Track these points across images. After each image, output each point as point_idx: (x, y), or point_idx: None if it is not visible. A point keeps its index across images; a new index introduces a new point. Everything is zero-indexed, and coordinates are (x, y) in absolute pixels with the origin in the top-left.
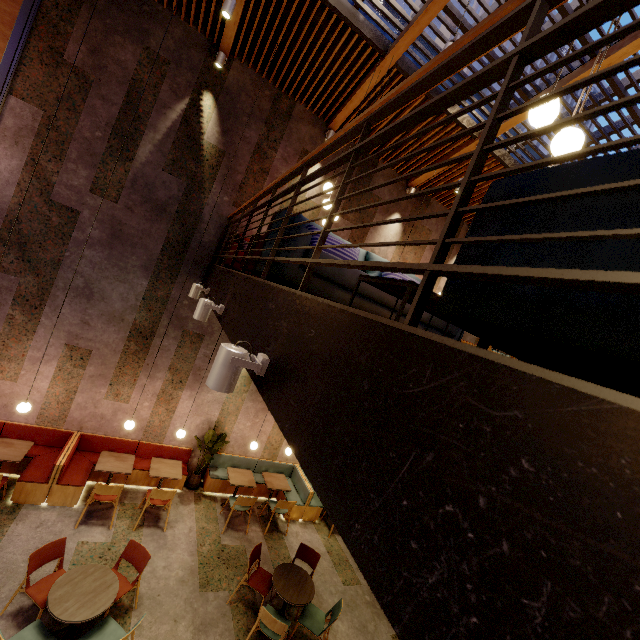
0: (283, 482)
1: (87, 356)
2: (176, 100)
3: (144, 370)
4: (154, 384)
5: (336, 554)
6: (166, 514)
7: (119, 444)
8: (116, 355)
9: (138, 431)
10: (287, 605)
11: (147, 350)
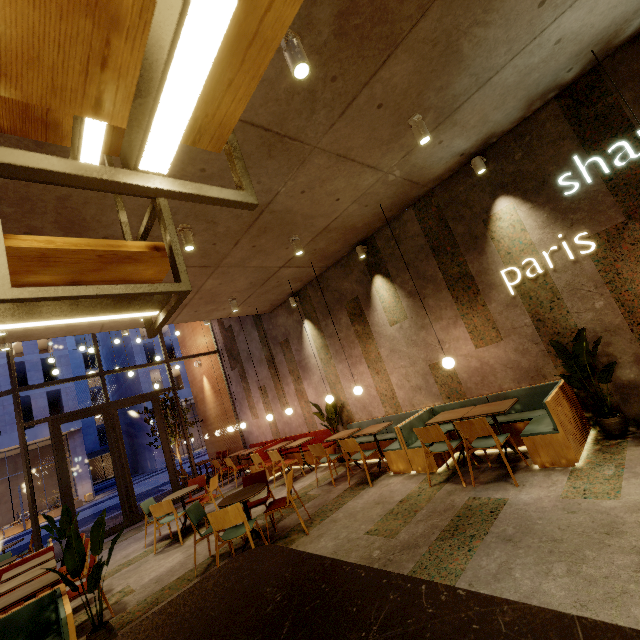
0: (377, 428)
1: (265, 389)
2: None
3: (283, 382)
4: (291, 388)
5: (410, 504)
6: (302, 478)
7: (300, 438)
8: (271, 381)
9: (304, 425)
10: (282, 537)
11: (277, 369)
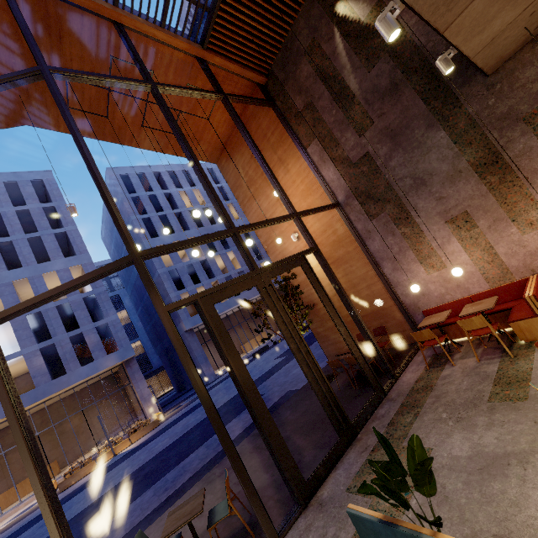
0: None
1: (467, 217)
2: (333, 41)
3: (529, 185)
4: None
5: None
6: None
7: None
8: (487, 198)
9: None
10: None
11: (509, 170)
